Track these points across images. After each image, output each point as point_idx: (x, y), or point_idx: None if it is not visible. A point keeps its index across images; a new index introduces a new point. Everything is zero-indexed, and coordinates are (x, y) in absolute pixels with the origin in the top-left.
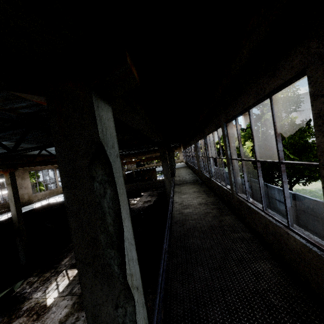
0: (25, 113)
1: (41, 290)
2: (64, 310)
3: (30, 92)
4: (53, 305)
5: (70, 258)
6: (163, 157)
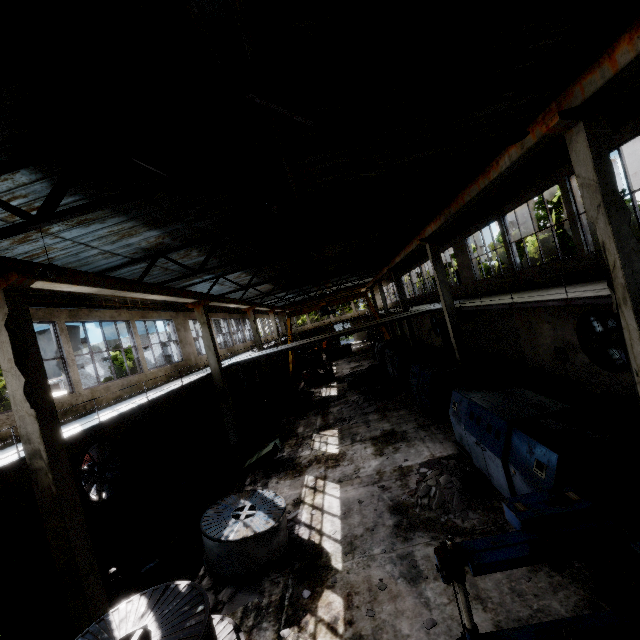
0: (308, 194)
1: (306, 450)
2: (367, 449)
3: (573, 119)
4: (345, 451)
5: (305, 426)
6: (436, 257)
